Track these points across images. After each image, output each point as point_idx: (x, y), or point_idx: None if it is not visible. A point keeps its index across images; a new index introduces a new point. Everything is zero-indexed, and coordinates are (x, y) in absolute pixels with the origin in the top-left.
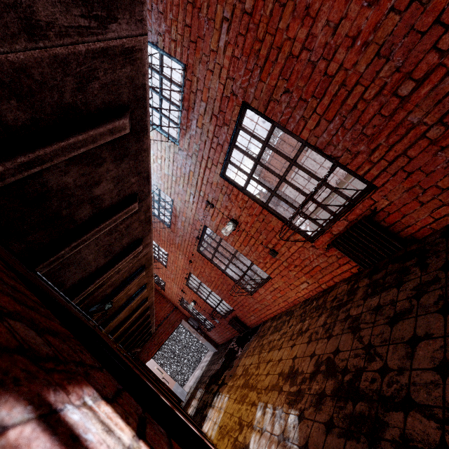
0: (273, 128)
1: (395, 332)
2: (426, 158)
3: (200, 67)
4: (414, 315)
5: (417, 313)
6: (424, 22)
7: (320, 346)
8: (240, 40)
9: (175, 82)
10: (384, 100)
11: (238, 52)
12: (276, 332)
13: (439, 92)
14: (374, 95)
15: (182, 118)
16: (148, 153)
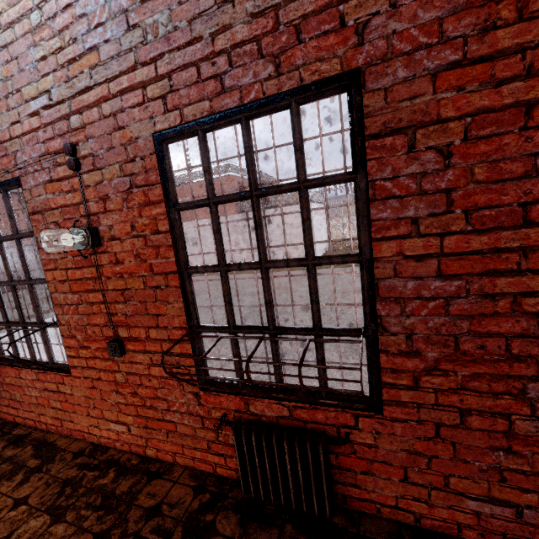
0: (348, 180)
1: None
2: (478, 441)
3: None
4: None
5: None
6: None
7: None
8: None
9: None
10: (535, 331)
11: None
12: None
13: None
14: (537, 312)
15: None
16: None
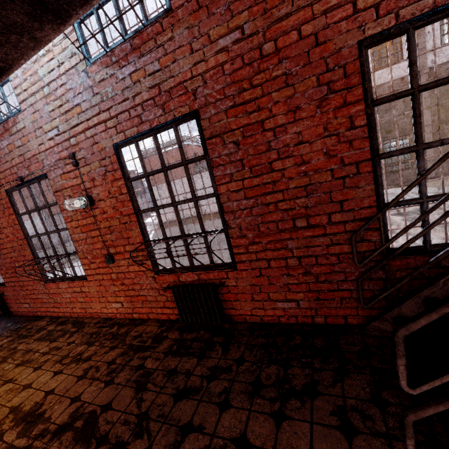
0: (203, 159)
1: (176, 409)
2: (276, 273)
3: (184, 32)
4: (199, 398)
5: (202, 398)
6: (337, 195)
7: (92, 391)
8: (238, 62)
9: (144, 6)
10: (286, 217)
11: (228, 68)
12: (46, 341)
13: (312, 241)
14: (284, 209)
15: (120, 48)
16: (36, 46)
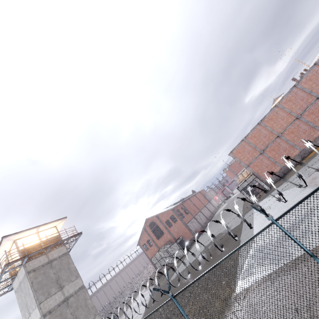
0: None
1: None
2: None
3: None
4: None
5: None
6: None
7: None
8: None
9: None
10: None
11: None
12: None
13: None
14: None
15: None
16: None
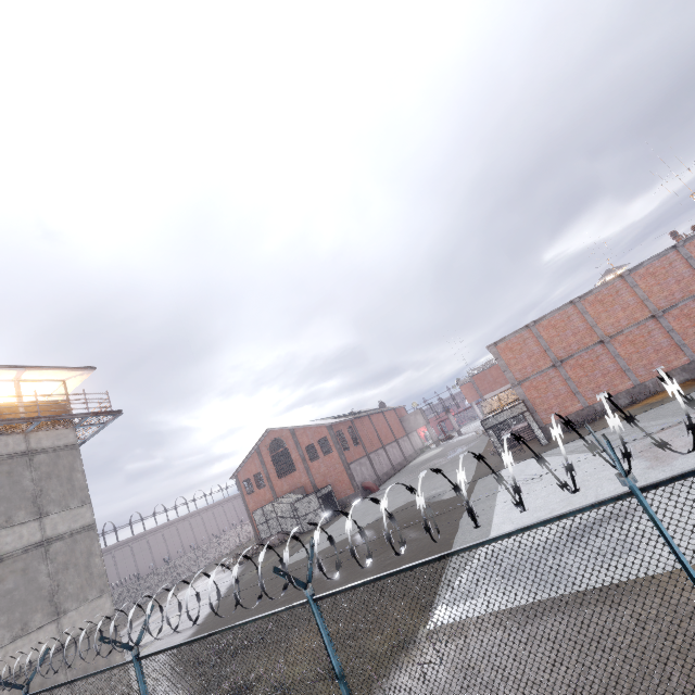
0: None
1: None
2: None
3: None
4: None
5: None
6: None
7: None
8: None
9: None
10: None
11: None
12: None
13: None
14: None
15: None
16: None
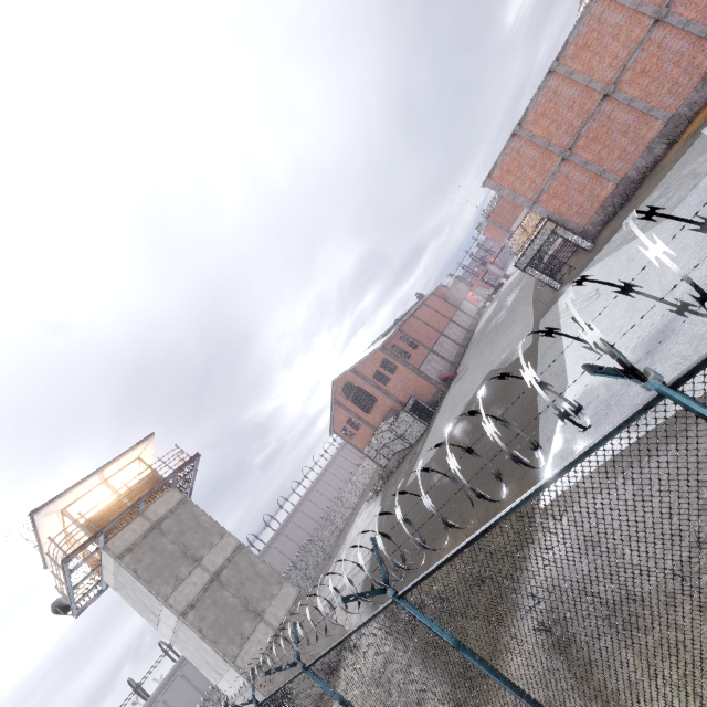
0: None
1: None
2: None
3: None
4: None
5: None
6: None
7: None
8: None
9: None
10: None
11: None
12: None
13: None
14: None
15: None
16: None
